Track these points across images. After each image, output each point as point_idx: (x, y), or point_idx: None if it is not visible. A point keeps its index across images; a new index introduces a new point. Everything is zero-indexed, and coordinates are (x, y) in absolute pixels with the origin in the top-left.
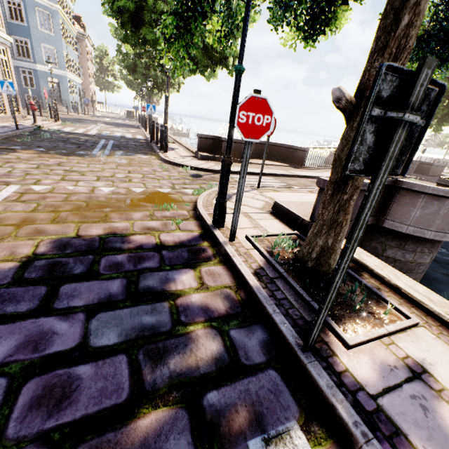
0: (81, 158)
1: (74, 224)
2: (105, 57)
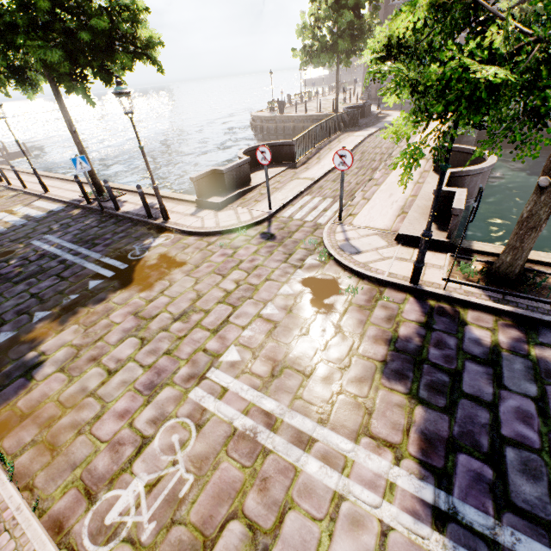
0: (125, 292)
1: (355, 357)
2: None
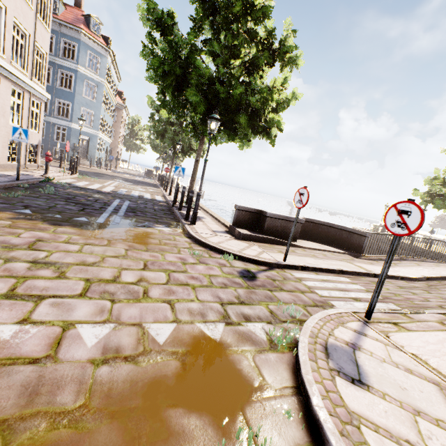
0: (76, 230)
1: None
2: (137, 124)
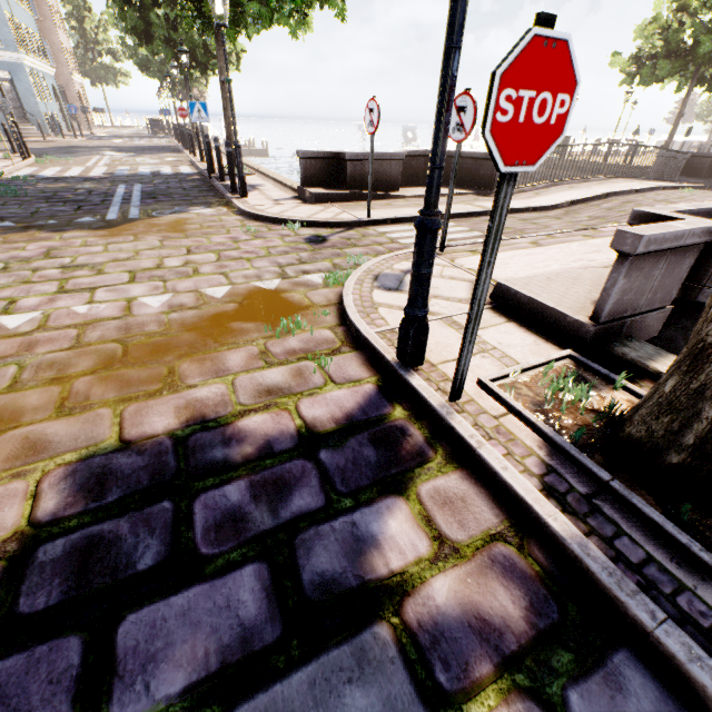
0: (87, 232)
1: (107, 408)
2: (86, 14)
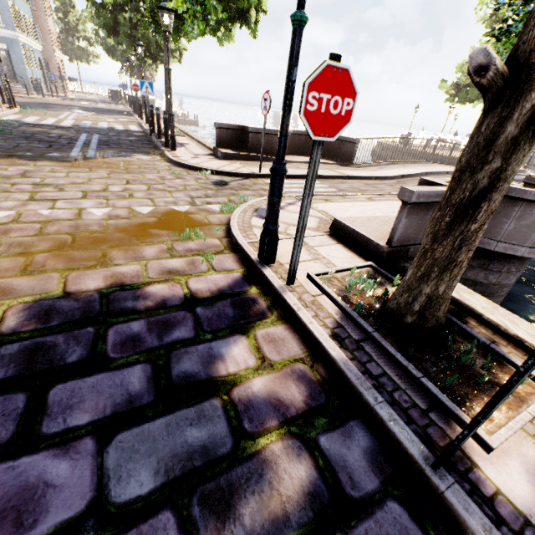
0: (55, 163)
1: (57, 273)
2: (71, 10)
